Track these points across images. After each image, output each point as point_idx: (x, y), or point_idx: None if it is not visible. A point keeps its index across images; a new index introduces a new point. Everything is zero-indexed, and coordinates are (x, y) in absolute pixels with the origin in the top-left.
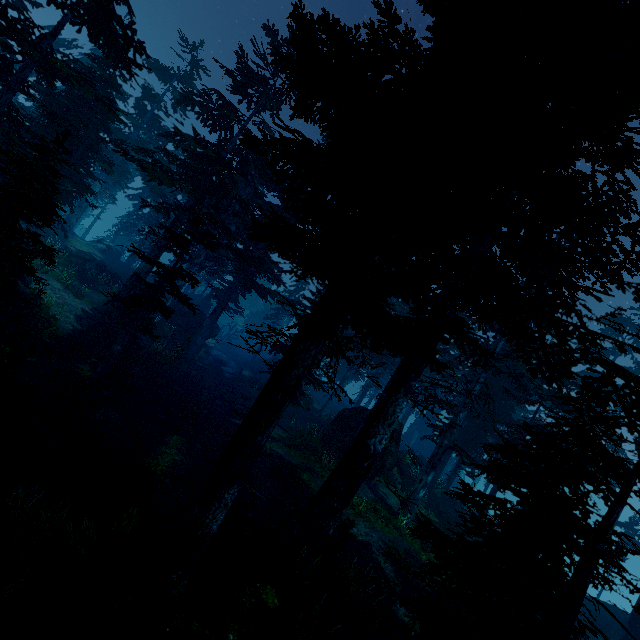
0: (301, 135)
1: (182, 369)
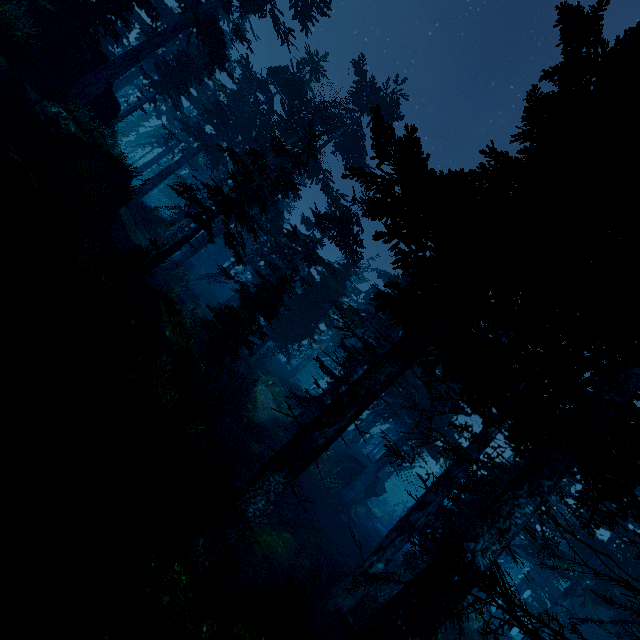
0: (360, 170)
1: (331, 504)
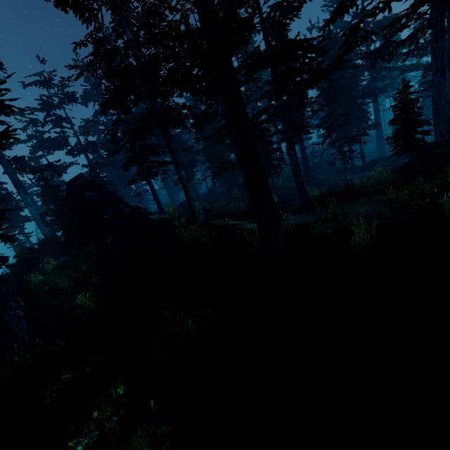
0: None
1: None
